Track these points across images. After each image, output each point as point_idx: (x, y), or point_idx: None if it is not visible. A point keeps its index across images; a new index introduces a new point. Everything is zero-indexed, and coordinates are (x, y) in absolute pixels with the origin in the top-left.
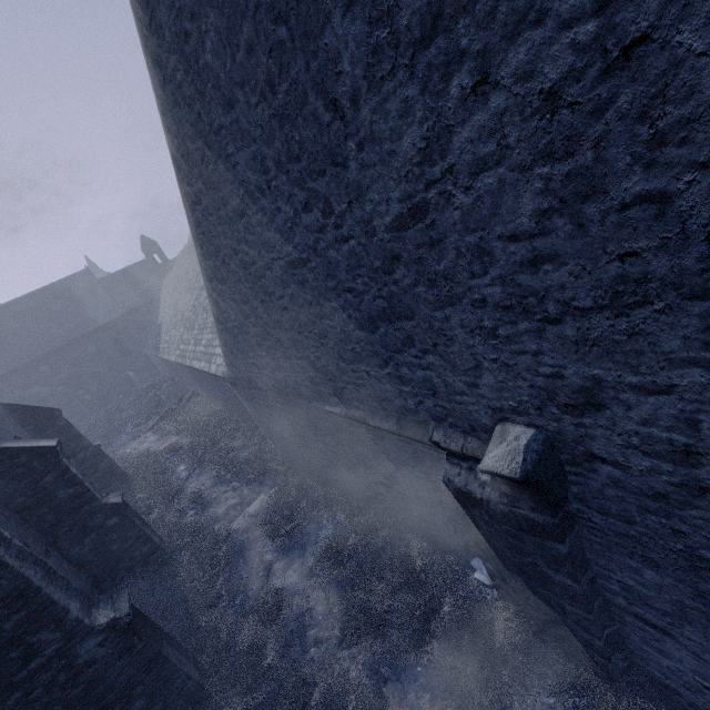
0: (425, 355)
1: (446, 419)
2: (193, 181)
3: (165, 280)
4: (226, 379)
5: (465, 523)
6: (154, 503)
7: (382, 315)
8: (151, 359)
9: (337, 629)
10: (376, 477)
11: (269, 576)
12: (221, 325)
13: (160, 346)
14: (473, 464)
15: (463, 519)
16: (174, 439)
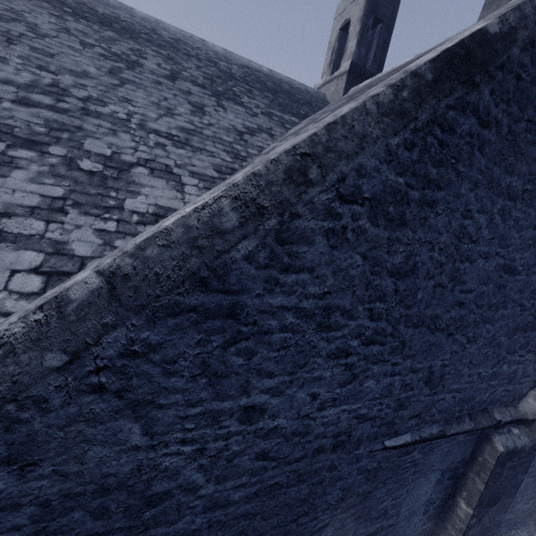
0: (527, 354)
1: (501, 400)
2: (502, 104)
3: None
4: None
5: (487, 486)
6: None
7: (524, 326)
8: None
9: None
10: (368, 530)
11: None
12: (208, 294)
13: None
14: (508, 426)
15: (487, 483)
16: None
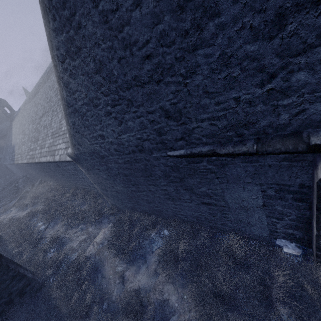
0: None
1: None
2: None
3: (14, 121)
4: (71, 158)
5: None
6: (23, 249)
7: None
8: (9, 168)
9: (196, 312)
10: (201, 200)
11: (123, 282)
12: (70, 108)
13: (15, 157)
14: None
15: (320, 210)
16: (32, 208)
